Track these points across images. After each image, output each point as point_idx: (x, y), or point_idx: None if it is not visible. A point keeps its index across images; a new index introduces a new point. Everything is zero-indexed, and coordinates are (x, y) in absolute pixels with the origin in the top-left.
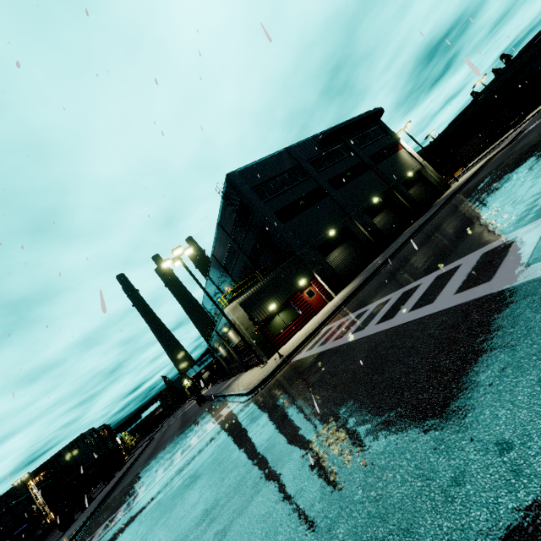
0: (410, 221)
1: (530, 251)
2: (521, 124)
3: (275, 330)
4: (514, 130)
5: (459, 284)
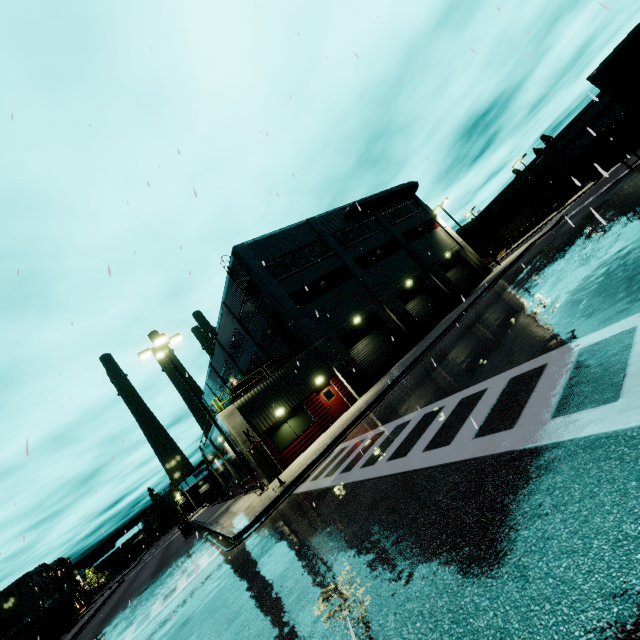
0: (448, 309)
1: (558, 392)
2: (564, 208)
3: (281, 442)
4: (557, 213)
5: (480, 422)
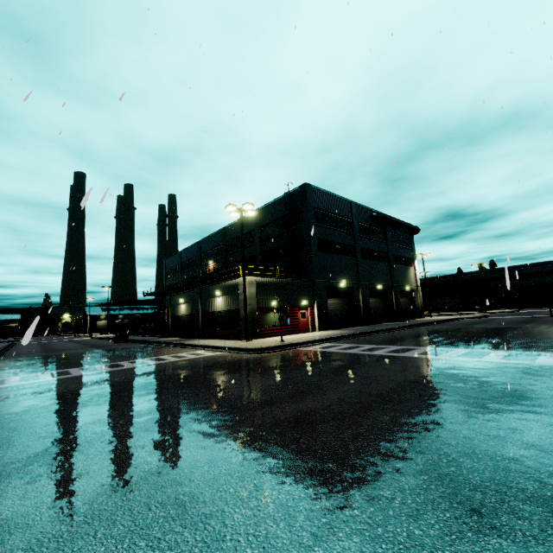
0: (389, 319)
1: None
2: (484, 312)
3: (265, 321)
4: (477, 312)
5: (501, 357)
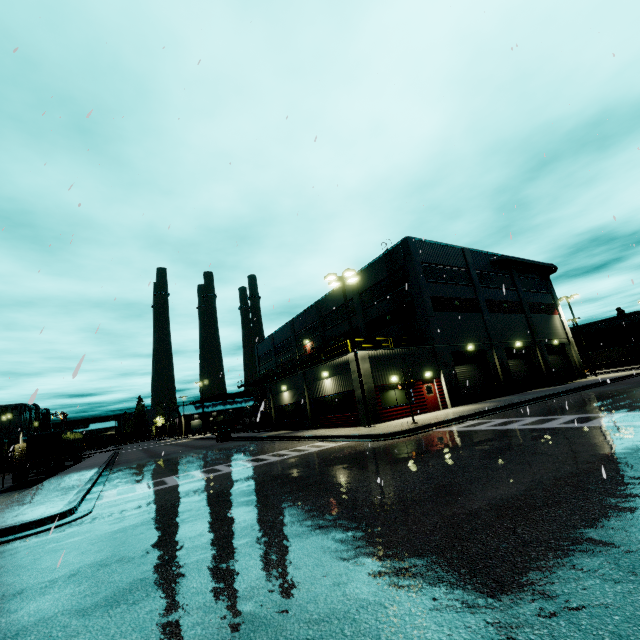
0: (538, 385)
1: None
2: None
3: (386, 401)
4: None
5: None
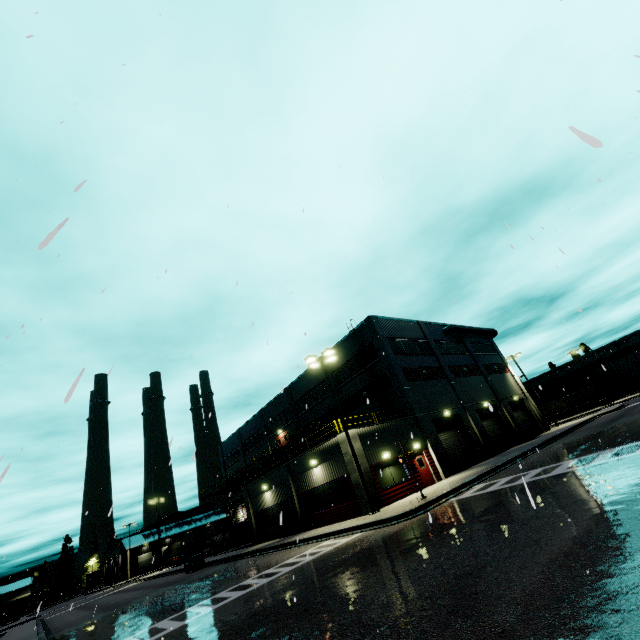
0: (513, 442)
1: None
2: (612, 404)
3: (383, 482)
4: (605, 406)
5: None
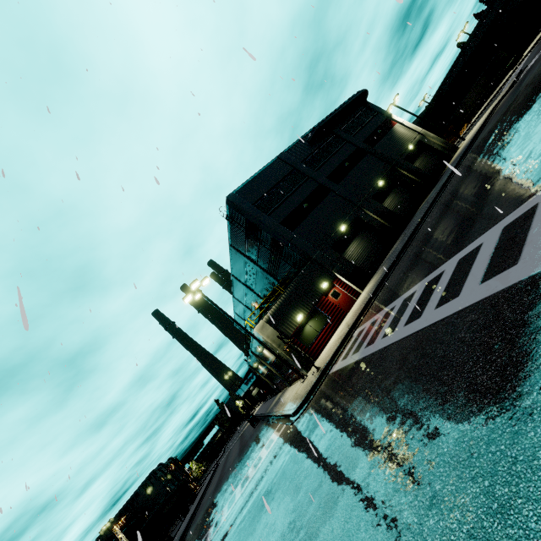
0: (423, 195)
1: None
2: (520, 62)
3: (307, 340)
4: (513, 70)
5: (483, 270)
